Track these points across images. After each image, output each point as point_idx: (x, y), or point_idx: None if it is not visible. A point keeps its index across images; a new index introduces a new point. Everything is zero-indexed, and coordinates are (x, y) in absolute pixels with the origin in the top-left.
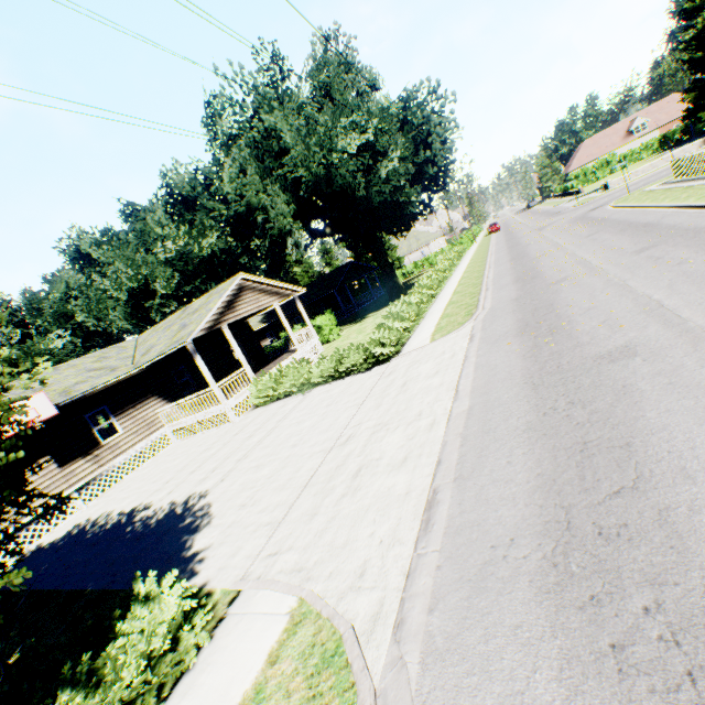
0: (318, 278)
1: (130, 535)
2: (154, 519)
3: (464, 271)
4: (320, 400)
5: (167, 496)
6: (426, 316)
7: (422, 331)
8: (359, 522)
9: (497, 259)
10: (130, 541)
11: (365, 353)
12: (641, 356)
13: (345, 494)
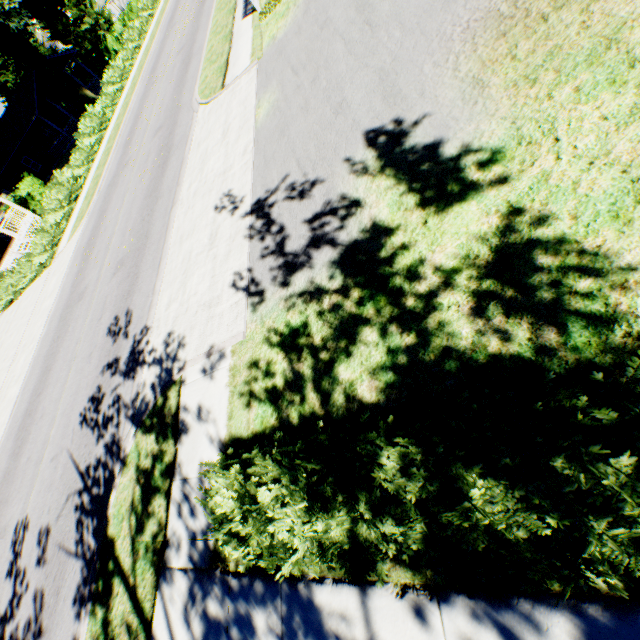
0: (15, 92)
1: None
2: None
3: (134, 75)
4: (23, 309)
5: None
6: (84, 188)
7: (73, 219)
8: (1, 416)
9: (153, 55)
10: None
11: (32, 263)
12: (83, 300)
13: (3, 400)
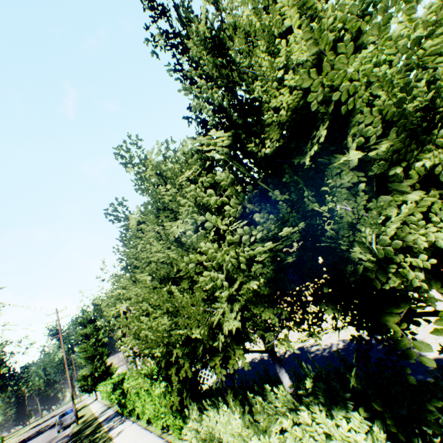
0: None
1: (318, 357)
2: (334, 348)
3: None
4: None
5: (329, 338)
6: None
7: None
8: None
9: None
10: (323, 359)
11: None
12: None
13: None
